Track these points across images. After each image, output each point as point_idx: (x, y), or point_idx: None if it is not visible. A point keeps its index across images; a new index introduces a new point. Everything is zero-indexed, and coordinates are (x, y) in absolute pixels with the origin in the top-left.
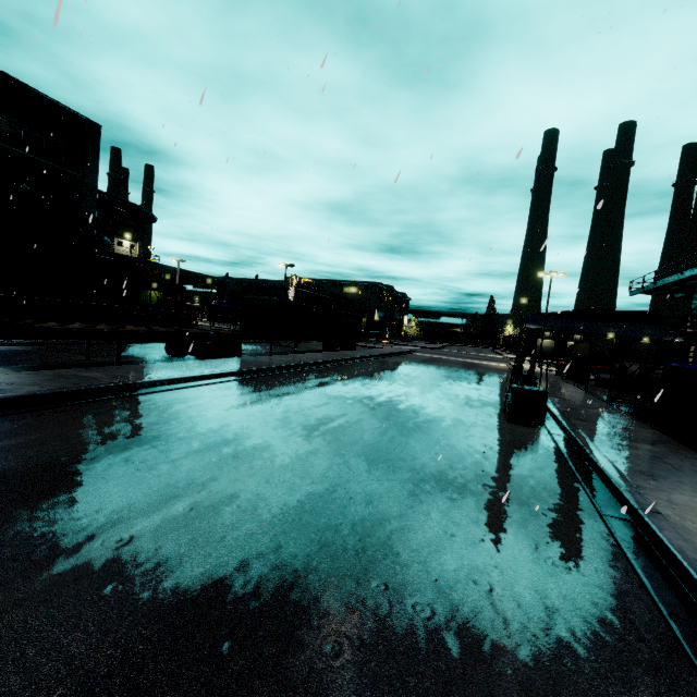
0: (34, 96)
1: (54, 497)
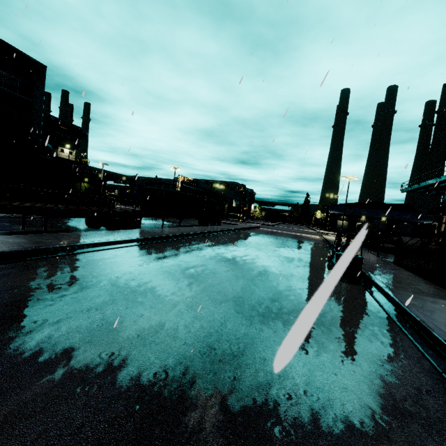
0: None
1: None
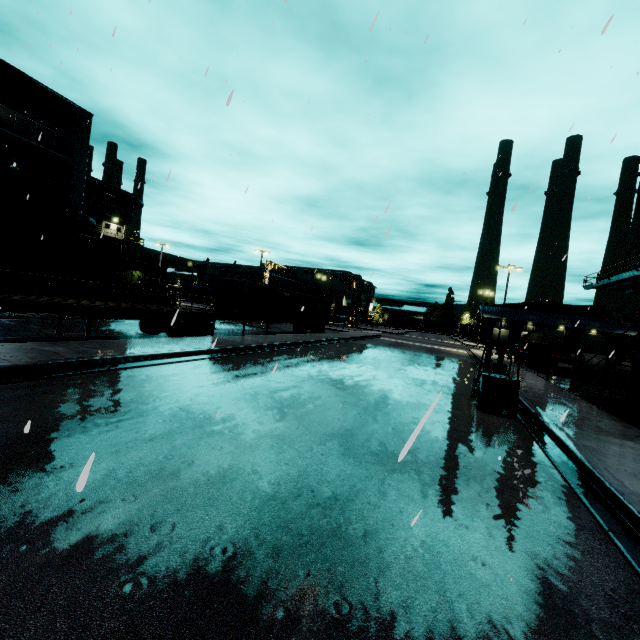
0: (29, 83)
1: None
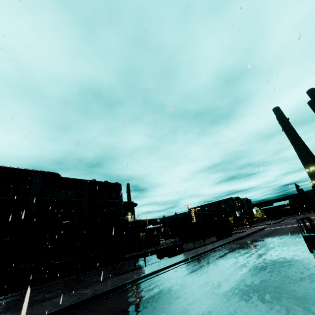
0: (106, 183)
1: (160, 301)
